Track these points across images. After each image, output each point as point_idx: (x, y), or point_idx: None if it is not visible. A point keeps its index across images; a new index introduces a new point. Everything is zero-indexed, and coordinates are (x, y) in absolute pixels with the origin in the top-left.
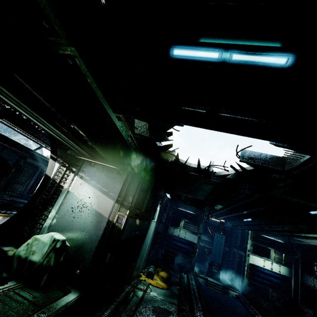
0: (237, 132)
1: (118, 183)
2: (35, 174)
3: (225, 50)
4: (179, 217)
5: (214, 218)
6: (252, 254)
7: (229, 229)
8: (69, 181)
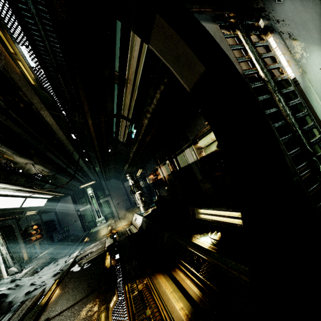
0: None
1: None
2: None
3: None
4: None
5: None
6: None
7: None
8: (287, 56)
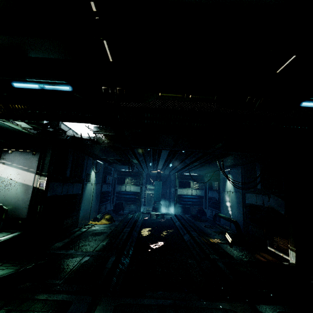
0: (72, 121)
1: (35, 161)
2: None
3: (40, 84)
4: (123, 177)
5: (155, 171)
6: (179, 188)
7: (167, 176)
8: None
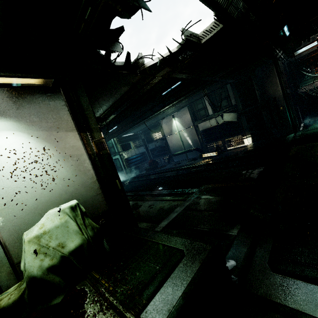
0: (209, 2)
1: (61, 106)
2: None
3: None
4: None
5: None
6: (123, 152)
7: None
8: None
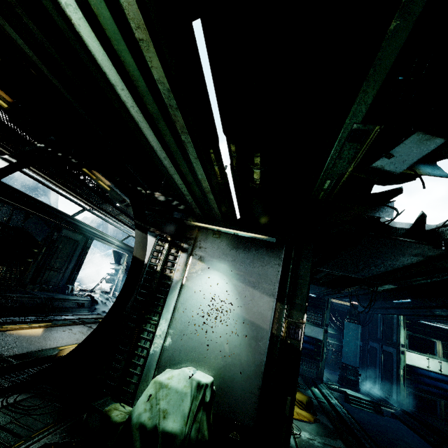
0: None
1: (273, 264)
2: (75, 252)
3: None
4: None
5: (338, 300)
6: (408, 351)
7: (360, 314)
8: (180, 267)
